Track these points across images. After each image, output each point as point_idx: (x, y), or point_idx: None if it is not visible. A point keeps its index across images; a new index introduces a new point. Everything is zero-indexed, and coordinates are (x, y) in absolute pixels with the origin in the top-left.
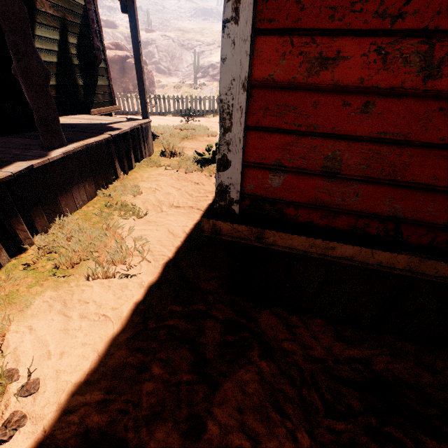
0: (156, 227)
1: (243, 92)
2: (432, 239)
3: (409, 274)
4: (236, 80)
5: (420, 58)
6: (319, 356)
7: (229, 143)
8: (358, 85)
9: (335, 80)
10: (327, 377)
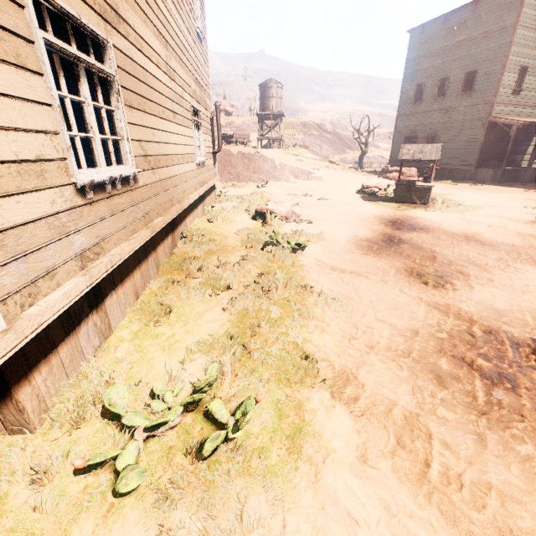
0: None
1: None
2: None
3: None
4: None
5: None
6: None
7: None
8: None
9: None
10: None
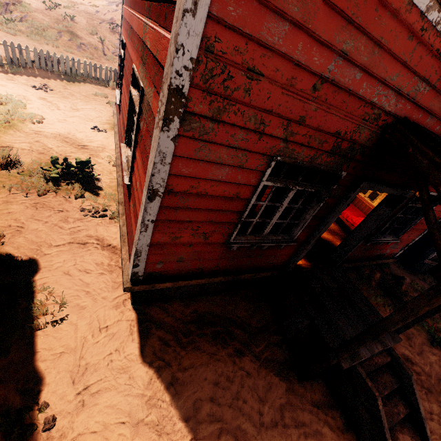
0: (51, 273)
1: (147, 247)
2: (212, 270)
3: (206, 283)
4: (145, 244)
5: (203, 236)
6: (179, 317)
7: (140, 260)
8: (188, 242)
9: (180, 241)
10: (183, 324)
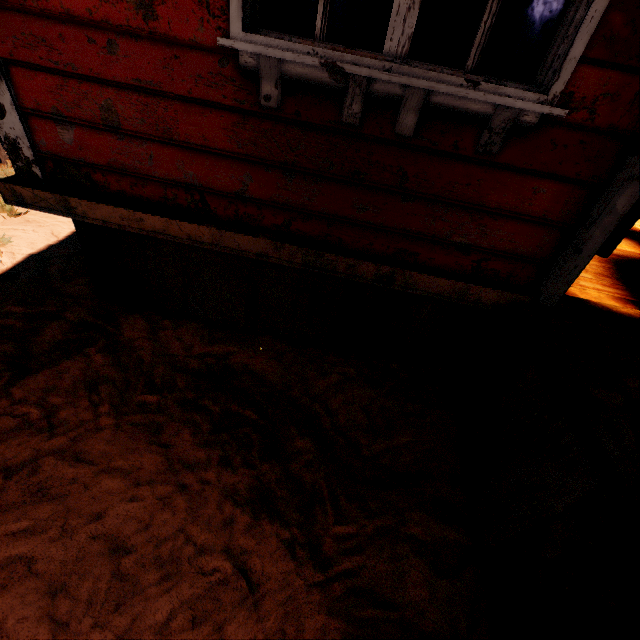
0: (35, 228)
1: None
2: (237, 212)
3: (219, 250)
4: None
5: None
6: (173, 353)
7: None
8: (90, 17)
9: (66, 8)
10: (167, 367)
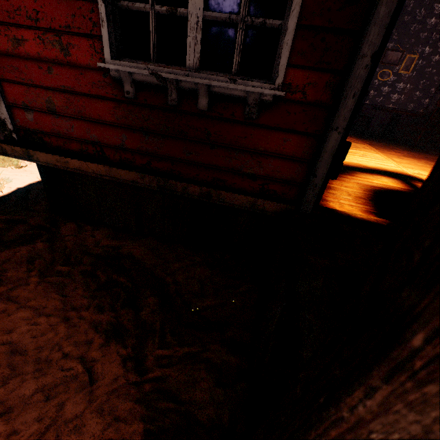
0: (28, 174)
1: None
2: (121, 157)
3: (110, 179)
4: None
5: (58, 44)
6: (87, 244)
7: None
8: (39, 56)
9: (27, 52)
10: (80, 252)
